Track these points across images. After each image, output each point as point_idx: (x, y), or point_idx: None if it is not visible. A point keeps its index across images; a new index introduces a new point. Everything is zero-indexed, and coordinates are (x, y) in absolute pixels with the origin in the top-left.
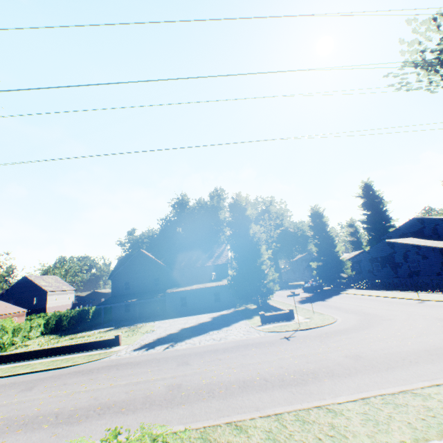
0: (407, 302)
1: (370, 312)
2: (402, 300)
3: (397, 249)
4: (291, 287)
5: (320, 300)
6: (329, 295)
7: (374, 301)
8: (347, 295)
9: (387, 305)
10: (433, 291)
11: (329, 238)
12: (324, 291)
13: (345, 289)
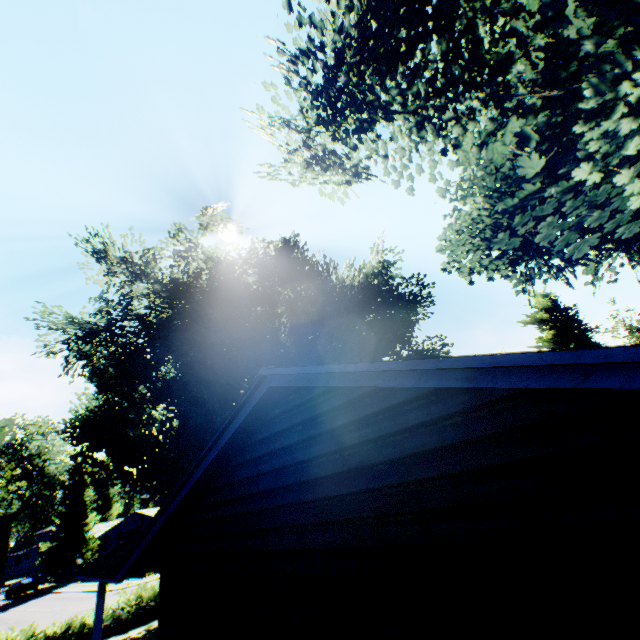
0: (88, 596)
1: (27, 618)
2: (92, 593)
3: (146, 522)
4: (1, 590)
5: (3, 610)
6: (32, 598)
7: (62, 600)
8: (52, 595)
9: (63, 604)
10: (133, 576)
11: (84, 504)
12: (37, 592)
13: (69, 584)
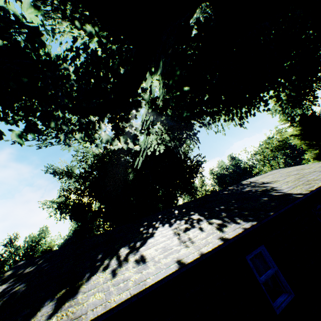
0: None
1: None
2: None
3: None
4: None
5: None
6: None
7: None
8: None
9: None
10: None
11: None
12: None
13: None
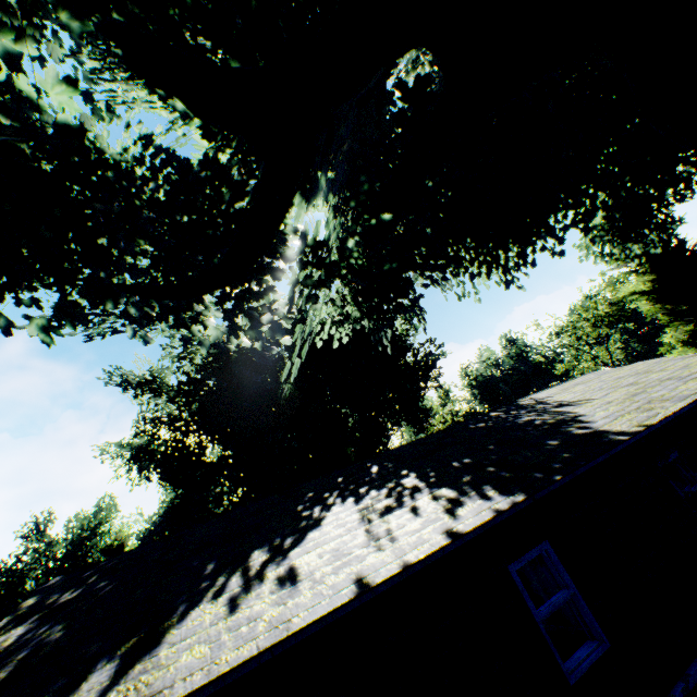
0: None
1: None
2: None
3: None
4: None
5: None
6: None
7: None
8: None
9: None
10: None
11: None
12: None
13: None
